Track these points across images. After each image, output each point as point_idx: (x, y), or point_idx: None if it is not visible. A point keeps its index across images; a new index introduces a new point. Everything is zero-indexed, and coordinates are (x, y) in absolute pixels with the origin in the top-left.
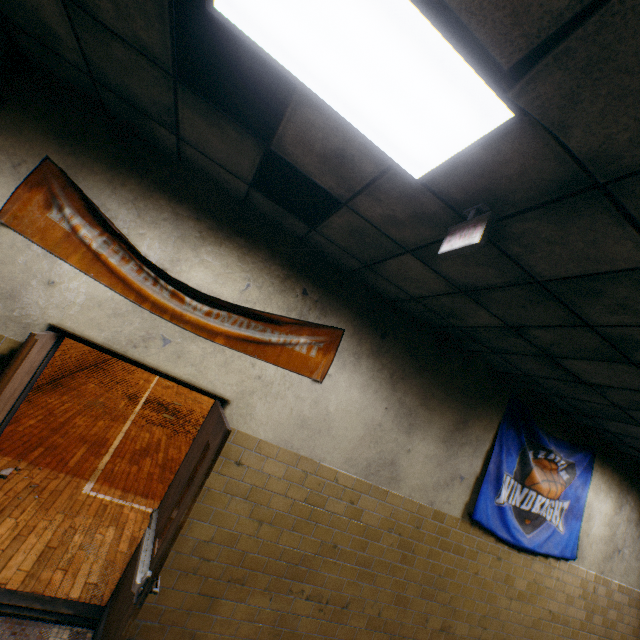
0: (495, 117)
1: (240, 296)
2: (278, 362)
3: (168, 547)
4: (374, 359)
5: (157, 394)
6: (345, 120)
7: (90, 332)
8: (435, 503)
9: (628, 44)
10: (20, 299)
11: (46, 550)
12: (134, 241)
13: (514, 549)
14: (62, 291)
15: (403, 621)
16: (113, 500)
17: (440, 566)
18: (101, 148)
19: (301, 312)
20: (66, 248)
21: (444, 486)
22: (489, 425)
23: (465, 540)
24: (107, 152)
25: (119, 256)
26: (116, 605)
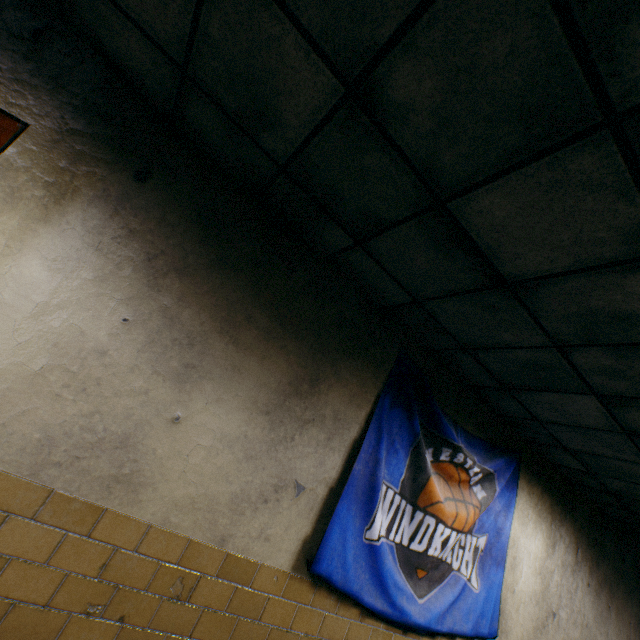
0: None
1: None
2: None
3: None
4: (108, 212)
5: None
6: None
7: None
8: (232, 540)
9: None
10: None
11: None
12: None
13: (397, 628)
14: None
15: None
16: None
17: None
18: None
19: None
20: None
21: (258, 503)
22: (360, 395)
23: (297, 619)
24: None
25: None
26: None
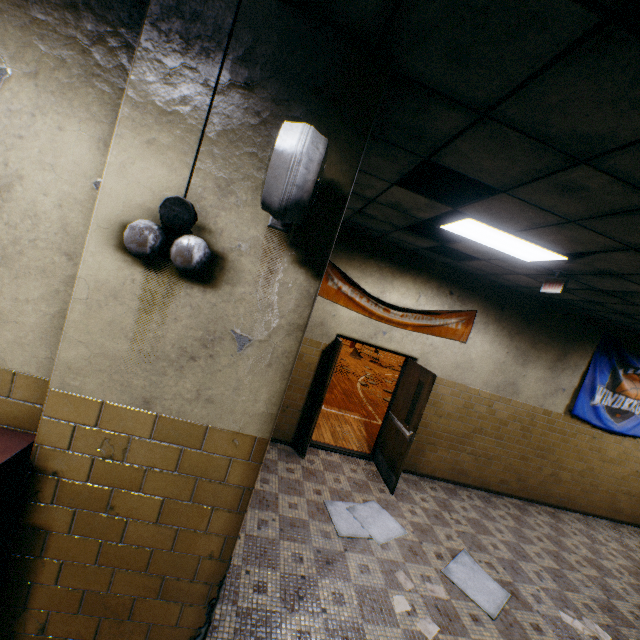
0: (562, 258)
1: (416, 303)
2: (440, 335)
3: (418, 422)
4: (497, 324)
5: None
6: (492, 248)
7: (352, 335)
8: (544, 405)
9: (605, 258)
10: (324, 325)
11: (331, 433)
12: (363, 287)
13: (606, 432)
14: (339, 318)
15: (525, 468)
16: (337, 412)
17: (549, 441)
18: (342, 244)
19: (450, 305)
20: (337, 298)
21: (550, 395)
22: (584, 355)
23: (566, 426)
24: (345, 245)
25: (358, 296)
26: (387, 449)
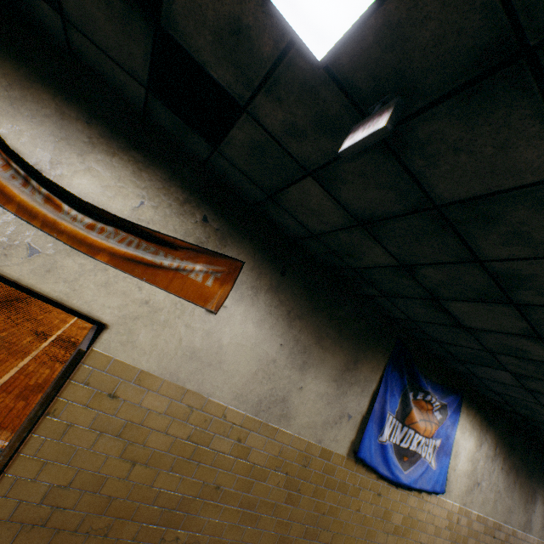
0: None
1: (131, 213)
2: (170, 288)
3: None
4: (272, 295)
5: (70, 333)
6: None
7: None
8: (323, 441)
9: None
10: None
11: None
12: (3, 132)
13: (393, 485)
14: None
15: None
16: None
17: (324, 504)
18: None
19: (200, 239)
20: None
21: (333, 424)
22: (377, 367)
23: (349, 477)
24: None
25: None
26: None
